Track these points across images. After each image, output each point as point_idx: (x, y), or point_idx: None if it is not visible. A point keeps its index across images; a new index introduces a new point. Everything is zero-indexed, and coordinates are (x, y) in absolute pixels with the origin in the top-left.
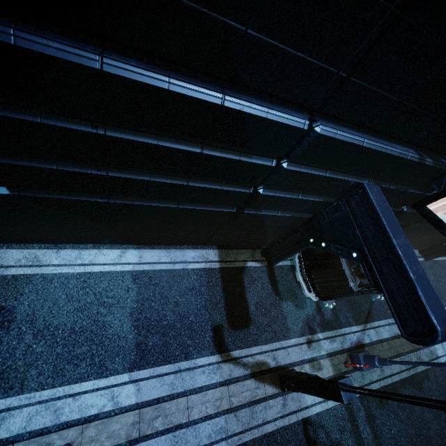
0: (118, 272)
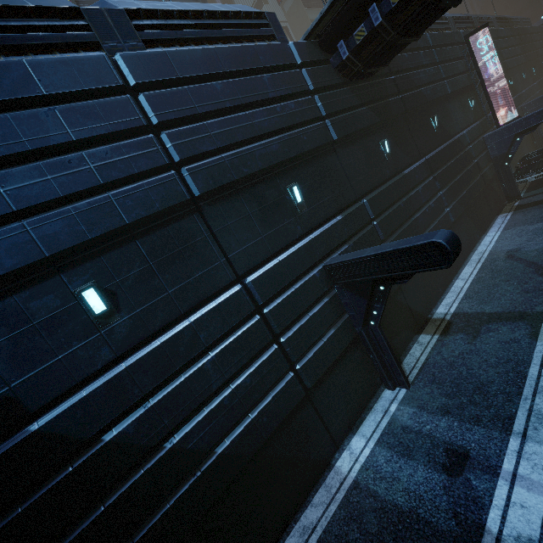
0: (500, 234)
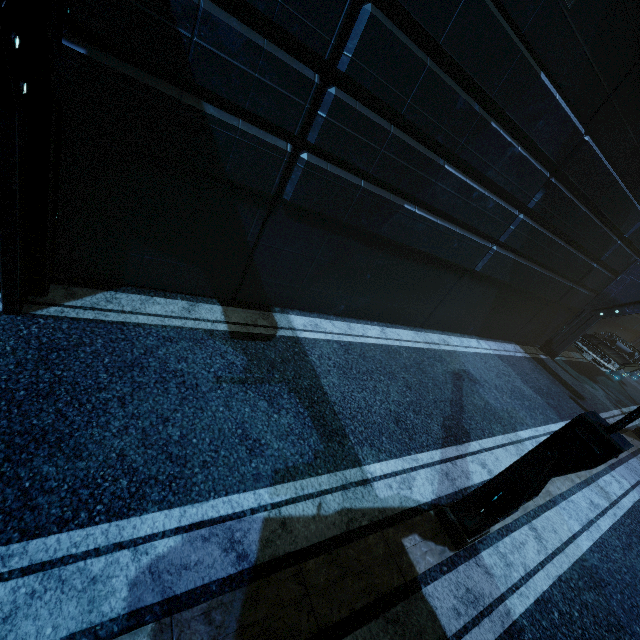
0: (489, 354)
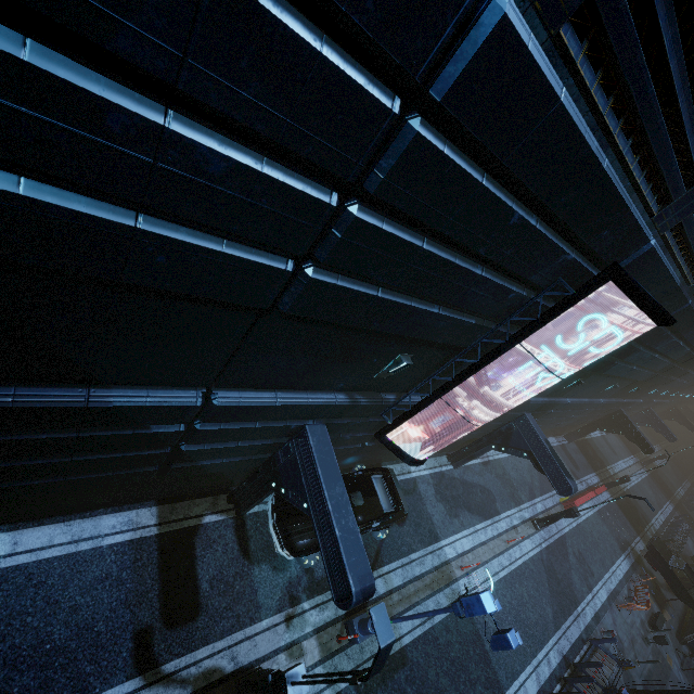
0: None
